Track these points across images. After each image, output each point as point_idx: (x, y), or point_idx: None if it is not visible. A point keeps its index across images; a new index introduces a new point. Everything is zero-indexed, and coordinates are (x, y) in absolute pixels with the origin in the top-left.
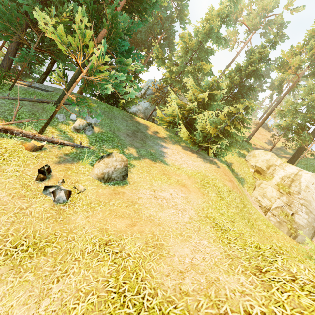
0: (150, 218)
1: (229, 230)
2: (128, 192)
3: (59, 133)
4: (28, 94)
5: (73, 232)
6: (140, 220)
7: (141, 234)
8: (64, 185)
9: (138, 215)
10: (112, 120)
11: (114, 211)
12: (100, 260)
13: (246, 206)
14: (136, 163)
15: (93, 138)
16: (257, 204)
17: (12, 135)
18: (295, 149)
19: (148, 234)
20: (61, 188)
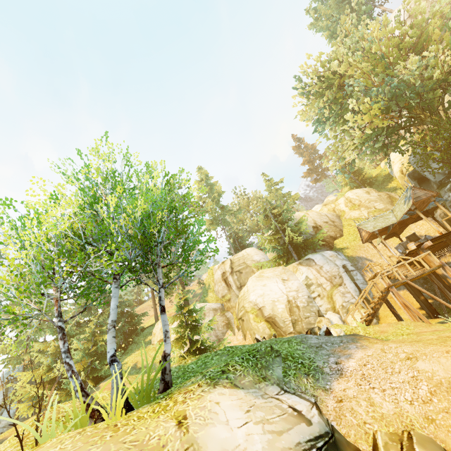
0: None
1: None
2: None
3: None
4: None
5: None
6: None
7: None
8: None
9: None
10: None
11: None
12: None
13: None
14: None
15: None
16: None
17: None
18: (201, 287)
19: None
20: None
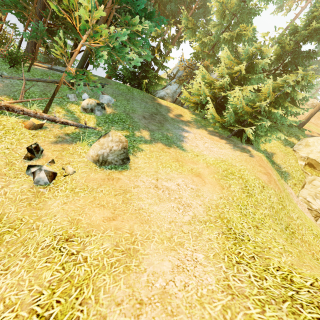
0: (138, 212)
1: (247, 240)
2: (125, 179)
3: (65, 113)
4: (45, 76)
5: (40, 219)
6: (124, 213)
7: (117, 232)
8: (53, 166)
9: (125, 206)
10: (130, 101)
11: (98, 200)
12: (49, 260)
13: (286, 207)
14: (145, 147)
15: (102, 119)
16: (305, 206)
17: (14, 112)
18: None
19: (125, 233)
20: (41, 168)
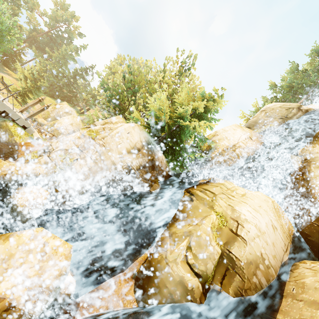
0: None
1: None
2: None
3: None
4: None
5: None
6: None
7: None
8: None
9: None
10: None
11: None
12: None
13: None
14: None
15: None
16: None
17: None
18: None
19: None
20: None
